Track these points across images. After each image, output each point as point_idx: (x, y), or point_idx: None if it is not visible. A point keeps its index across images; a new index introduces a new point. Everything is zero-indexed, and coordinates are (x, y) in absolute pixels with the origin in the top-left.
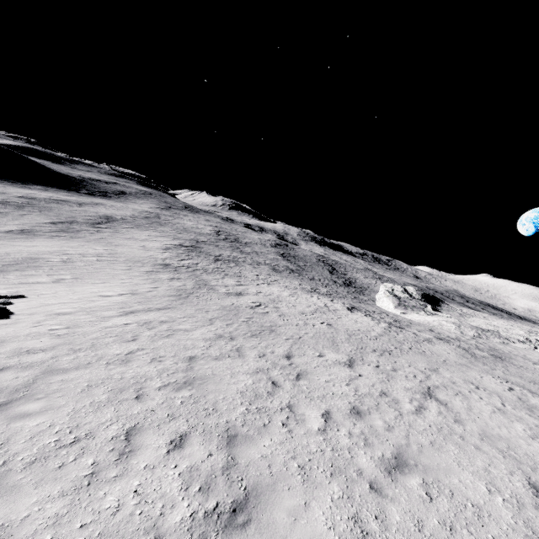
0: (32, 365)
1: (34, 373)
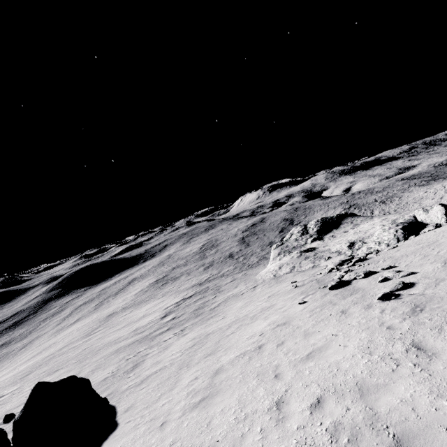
0: None
1: None
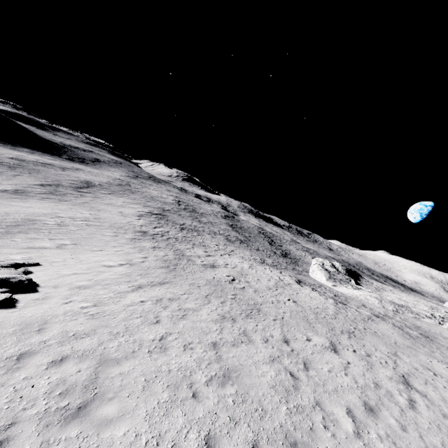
0: (86, 354)
1: (92, 364)
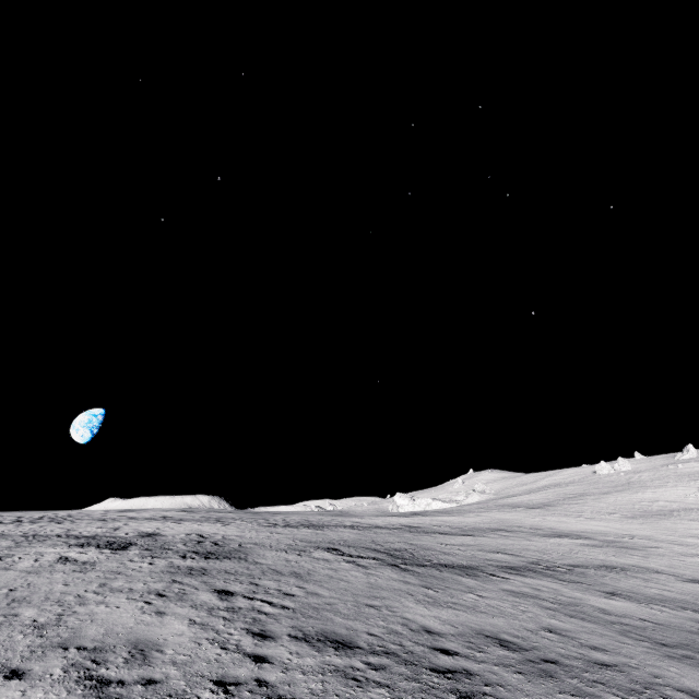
0: None
1: None
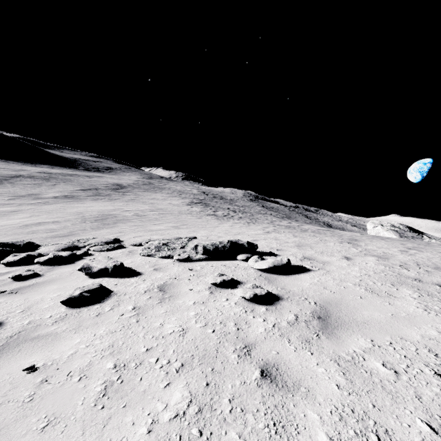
0: None
1: None
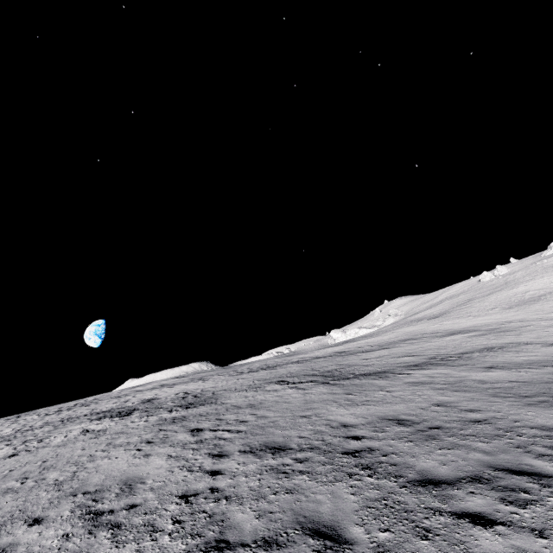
0: None
1: None
